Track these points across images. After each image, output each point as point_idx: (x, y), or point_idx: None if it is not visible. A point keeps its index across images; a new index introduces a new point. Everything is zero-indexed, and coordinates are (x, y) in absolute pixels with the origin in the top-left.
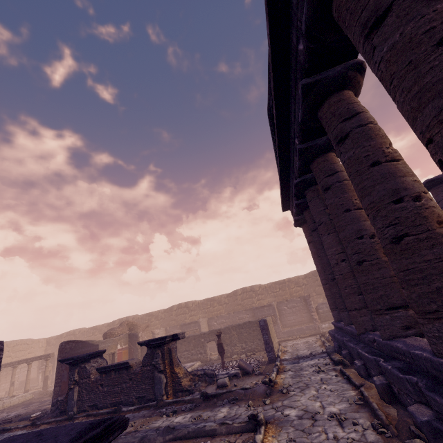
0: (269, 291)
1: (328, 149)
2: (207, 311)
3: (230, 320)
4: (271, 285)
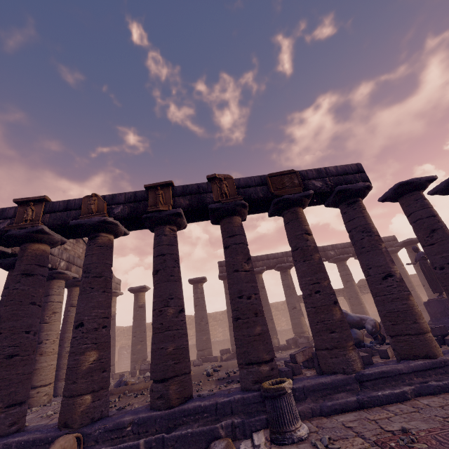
0: (126, 334)
1: (53, 278)
2: None
3: None
4: (129, 328)
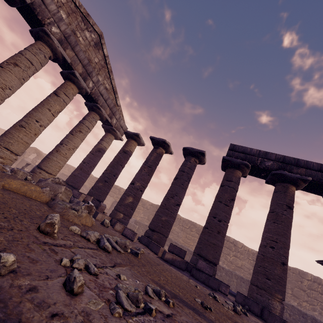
0: None
1: (39, 37)
2: (90, 183)
3: (87, 191)
4: None
